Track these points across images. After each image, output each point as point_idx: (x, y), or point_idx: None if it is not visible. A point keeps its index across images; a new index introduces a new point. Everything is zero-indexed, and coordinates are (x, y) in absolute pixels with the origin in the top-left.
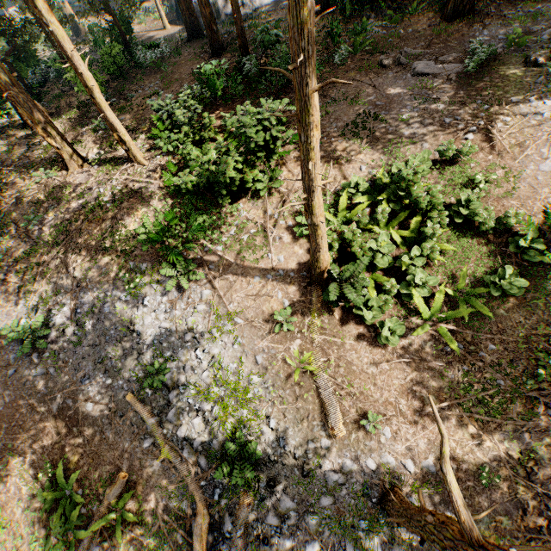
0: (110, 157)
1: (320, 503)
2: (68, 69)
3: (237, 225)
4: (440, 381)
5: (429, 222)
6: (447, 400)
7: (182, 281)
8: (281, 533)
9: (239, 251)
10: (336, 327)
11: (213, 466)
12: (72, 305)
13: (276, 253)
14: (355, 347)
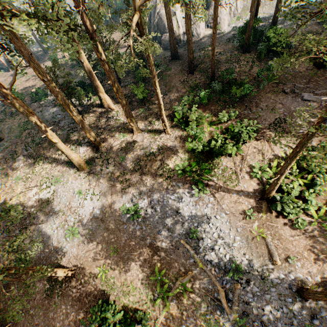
0: (152, 129)
1: (270, 290)
2: (133, 87)
3: (221, 168)
4: (321, 245)
5: (317, 179)
6: (325, 253)
7: (202, 194)
8: (253, 300)
9: (225, 181)
10: (273, 219)
11: (221, 272)
12: (149, 199)
13: (242, 183)
14: (283, 228)
